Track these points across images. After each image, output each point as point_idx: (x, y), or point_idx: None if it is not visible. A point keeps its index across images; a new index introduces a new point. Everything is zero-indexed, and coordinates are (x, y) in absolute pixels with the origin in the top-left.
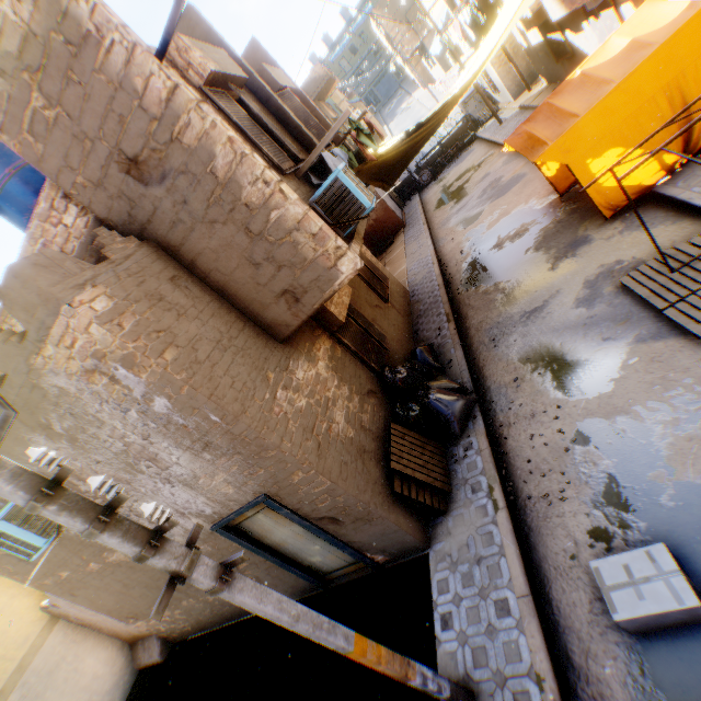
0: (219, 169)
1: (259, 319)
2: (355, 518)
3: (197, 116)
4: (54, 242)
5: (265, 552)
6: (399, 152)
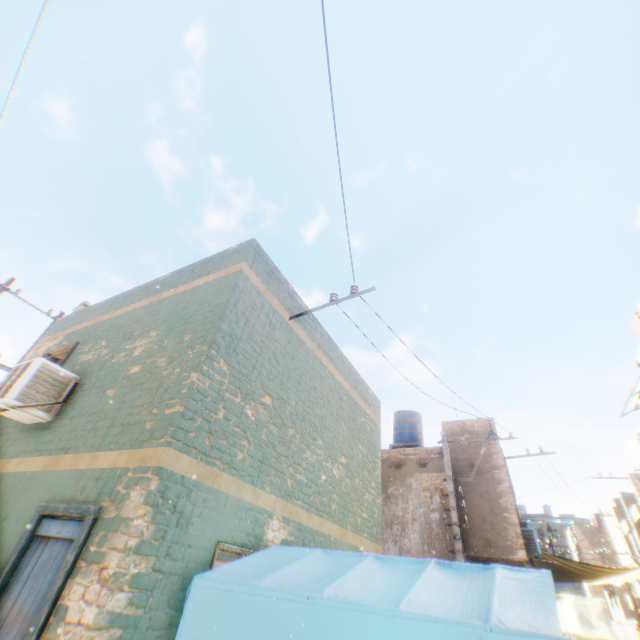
0: (498, 488)
1: (466, 537)
2: None
3: (504, 474)
4: (419, 455)
5: None
6: (560, 565)
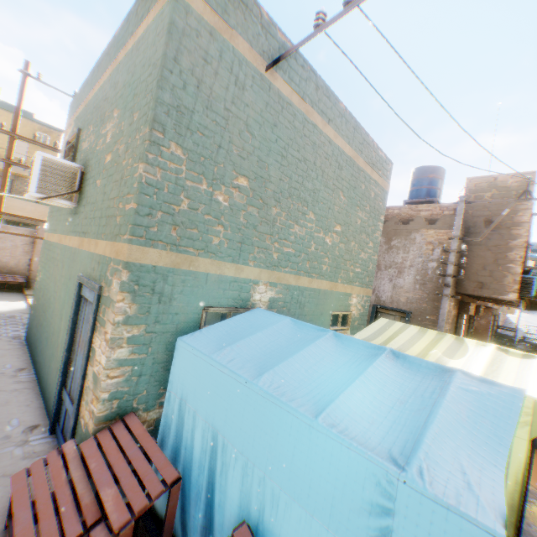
0: (510, 243)
1: (459, 280)
2: None
3: (523, 231)
4: (431, 211)
5: None
6: None
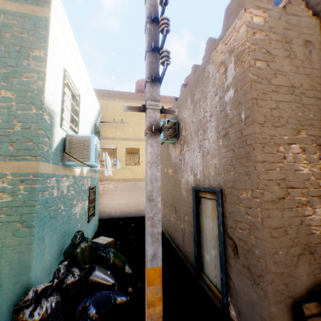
0: None
1: None
2: (247, 265)
3: None
4: None
5: (195, 222)
6: None
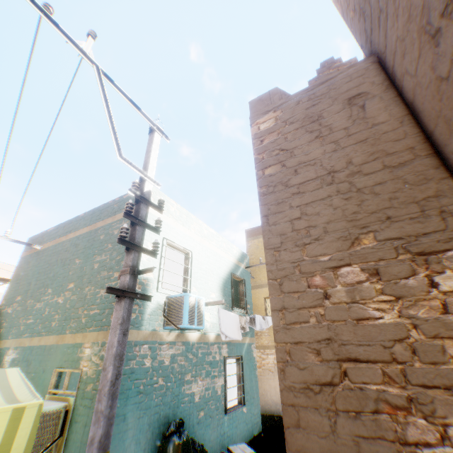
0: None
1: (445, 153)
2: None
3: None
4: None
5: None
6: None
